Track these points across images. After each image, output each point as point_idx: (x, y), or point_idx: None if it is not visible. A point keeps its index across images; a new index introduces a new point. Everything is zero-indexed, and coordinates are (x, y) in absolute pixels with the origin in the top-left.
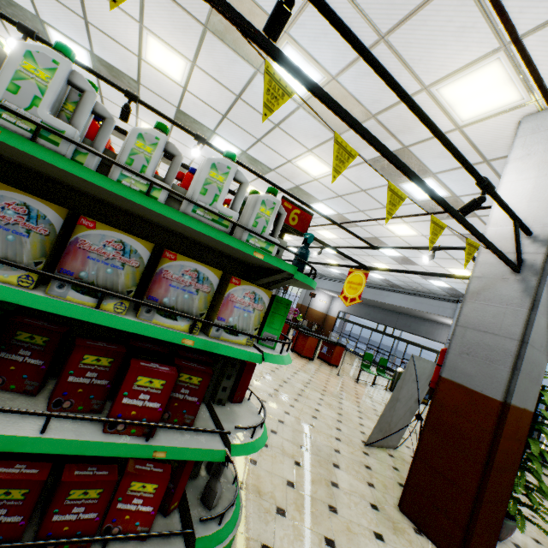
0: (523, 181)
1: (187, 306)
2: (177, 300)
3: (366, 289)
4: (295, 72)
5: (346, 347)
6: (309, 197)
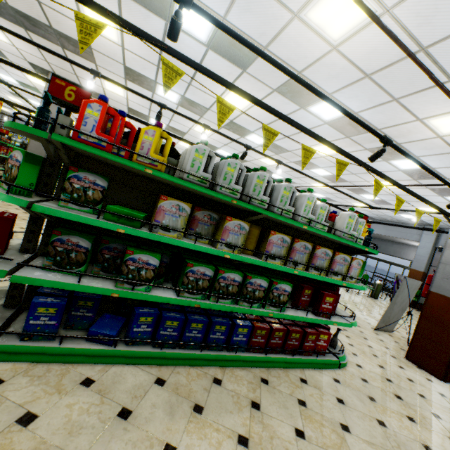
0: None
1: (341, 271)
2: (338, 269)
3: None
4: (384, 177)
5: None
6: (313, 165)
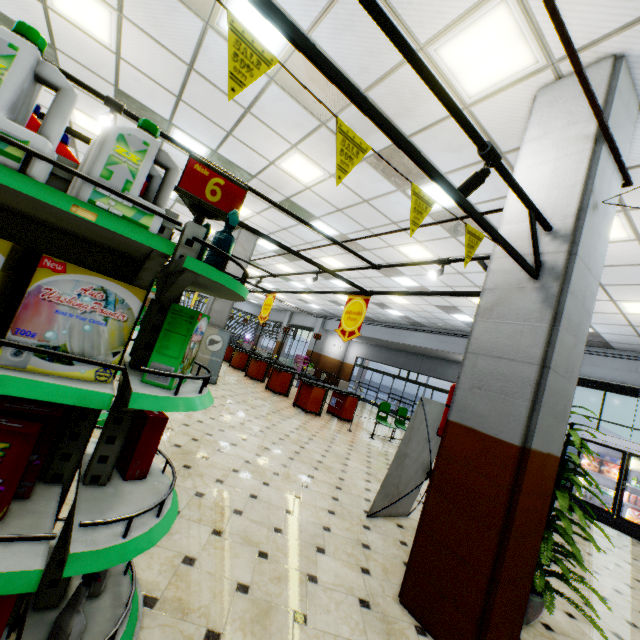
0: (540, 166)
1: None
2: None
3: (385, 330)
4: None
5: (365, 398)
6: (304, 213)
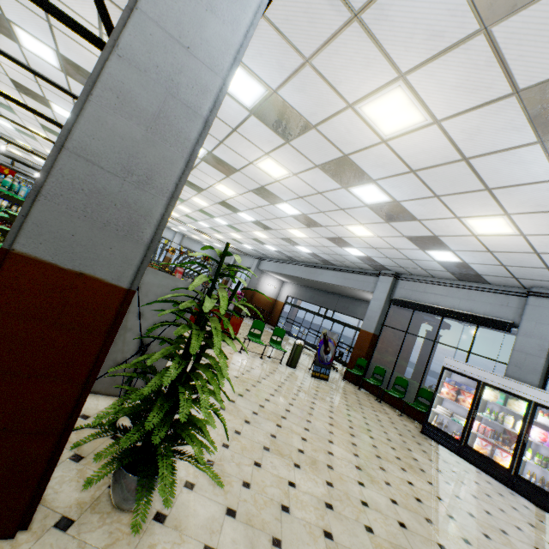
0: None
1: None
2: None
3: (303, 269)
4: None
5: (290, 332)
6: None
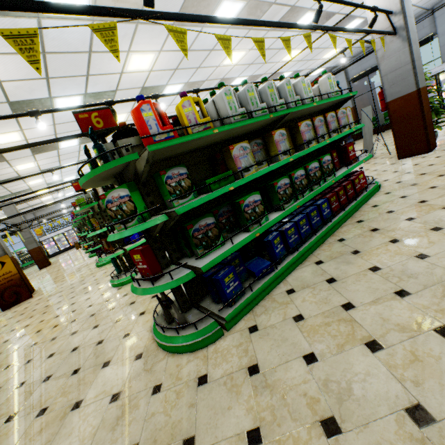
0: None
1: (345, 123)
2: (343, 122)
3: None
4: (332, 29)
5: None
6: (229, 80)
